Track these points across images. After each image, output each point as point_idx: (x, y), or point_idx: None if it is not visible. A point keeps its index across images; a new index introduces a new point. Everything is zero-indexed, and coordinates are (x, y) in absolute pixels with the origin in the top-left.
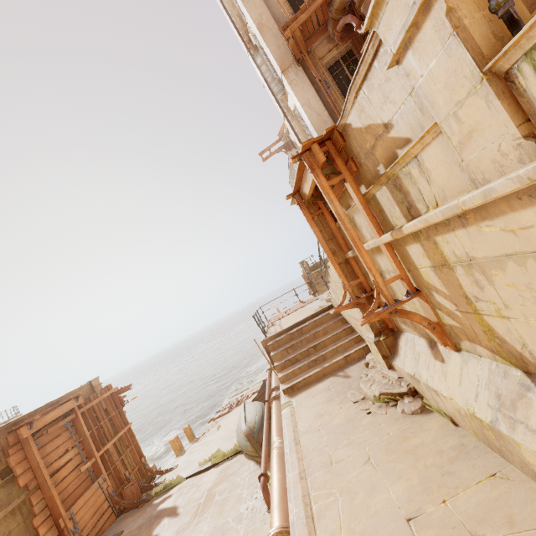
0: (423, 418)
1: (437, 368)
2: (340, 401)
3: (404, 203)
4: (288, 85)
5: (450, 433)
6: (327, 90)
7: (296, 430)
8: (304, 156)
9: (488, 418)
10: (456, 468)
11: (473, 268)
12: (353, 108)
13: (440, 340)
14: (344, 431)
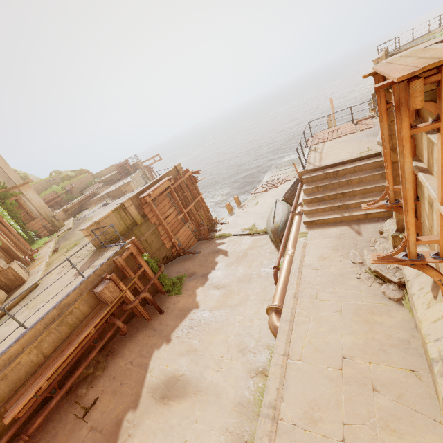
0: (395, 306)
1: (427, 296)
2: (342, 254)
3: None
4: None
5: (406, 329)
6: None
7: (303, 261)
8: (396, 86)
9: (432, 356)
10: (392, 352)
11: None
12: None
13: (441, 291)
14: (334, 281)
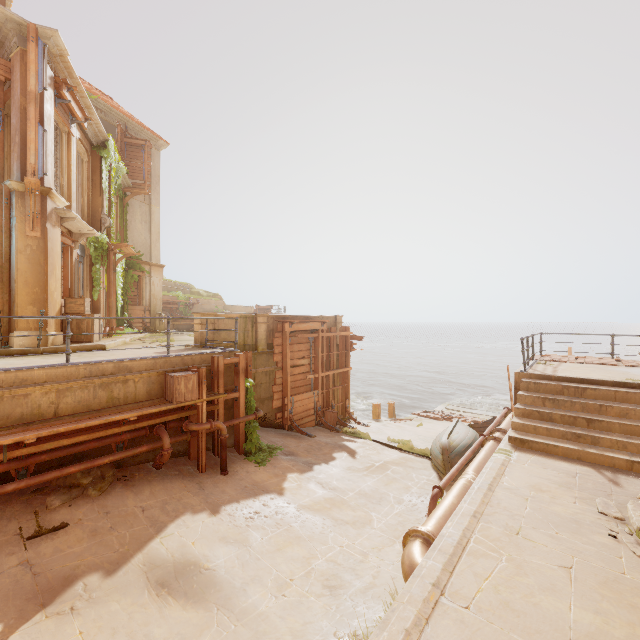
0: None
1: None
2: (579, 497)
3: None
4: None
5: None
6: None
7: (498, 479)
8: None
9: None
10: None
11: None
12: None
13: None
14: (558, 524)
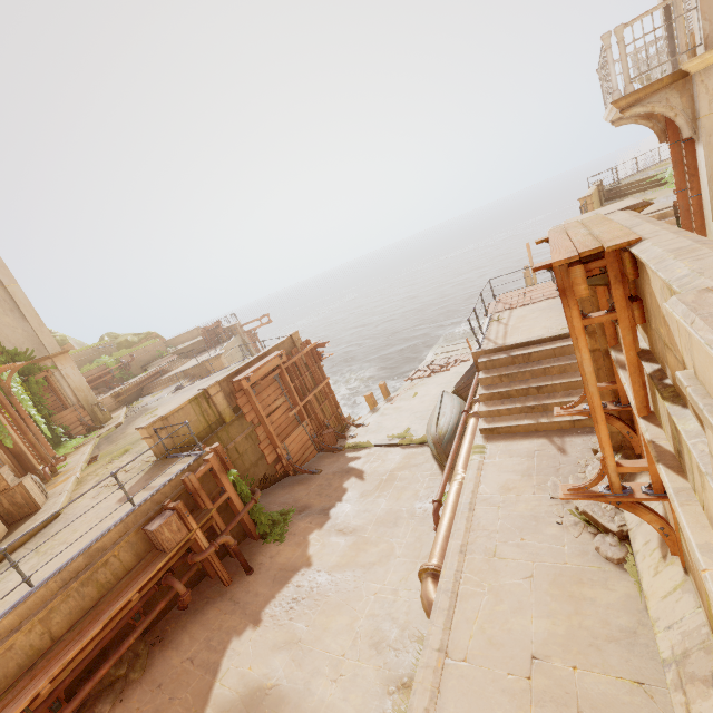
0: (615, 572)
1: (654, 556)
2: (536, 484)
3: (677, 442)
4: None
5: (631, 611)
6: None
7: (476, 491)
8: (556, 269)
9: (663, 655)
10: (609, 650)
11: None
12: (656, 276)
13: (668, 547)
14: (522, 527)
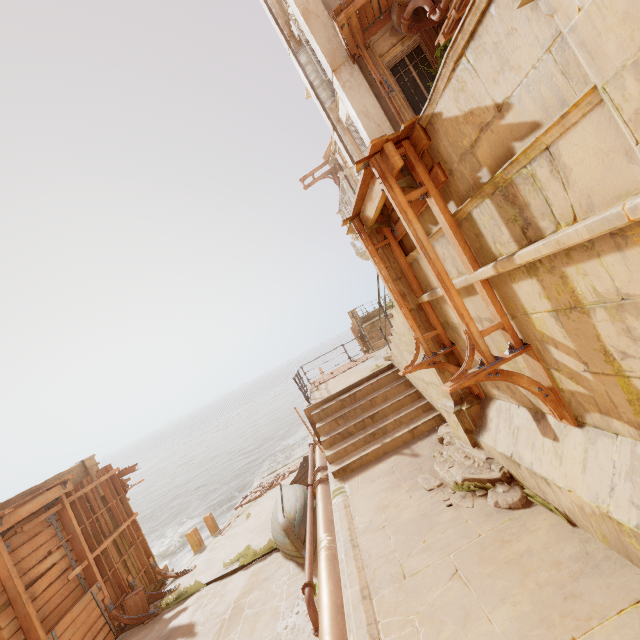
0: (525, 514)
1: (547, 448)
2: (409, 488)
3: (518, 221)
4: (340, 87)
5: (566, 536)
6: (389, 95)
7: (353, 527)
8: (373, 160)
9: (633, 521)
10: (584, 589)
11: (625, 311)
12: (448, 88)
13: (554, 411)
14: (418, 530)
